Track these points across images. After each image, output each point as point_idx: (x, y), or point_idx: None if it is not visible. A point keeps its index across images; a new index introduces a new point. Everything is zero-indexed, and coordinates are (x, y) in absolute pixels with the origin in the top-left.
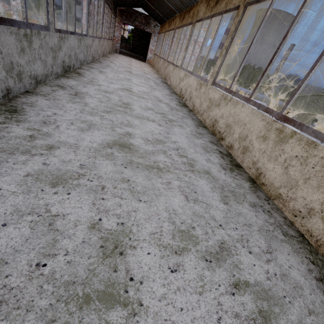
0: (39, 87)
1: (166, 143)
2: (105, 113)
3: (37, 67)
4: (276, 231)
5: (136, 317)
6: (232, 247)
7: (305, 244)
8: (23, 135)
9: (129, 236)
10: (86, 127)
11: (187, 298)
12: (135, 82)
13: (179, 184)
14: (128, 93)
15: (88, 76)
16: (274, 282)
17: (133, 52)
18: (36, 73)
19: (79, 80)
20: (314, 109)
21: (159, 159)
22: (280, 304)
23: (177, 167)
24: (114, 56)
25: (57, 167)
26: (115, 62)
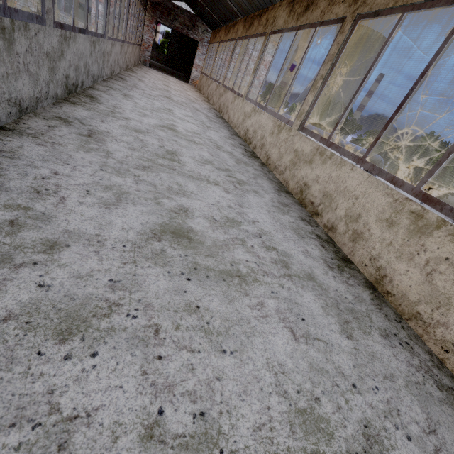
0: (25, 120)
1: (242, 225)
2: (141, 171)
3: (21, 84)
4: (427, 383)
5: None
6: (382, 433)
7: None
8: None
9: (218, 444)
10: (113, 199)
11: None
12: (179, 115)
13: (277, 304)
14: (171, 134)
15: (107, 102)
16: None
17: (169, 67)
18: (20, 96)
19: (93, 109)
20: (409, 162)
21: (238, 257)
22: None
23: (267, 270)
24: (142, 70)
25: (67, 291)
26: (145, 80)
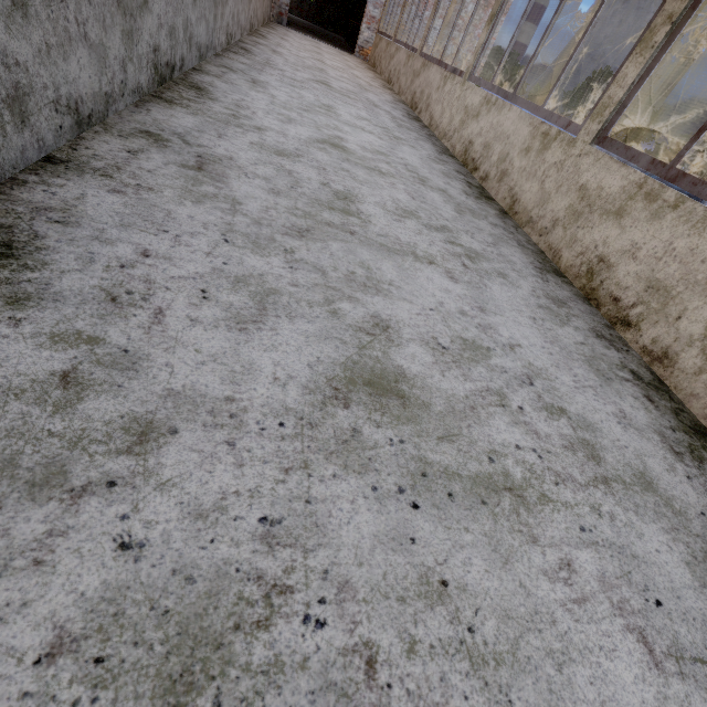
0: (88, 141)
1: (492, 355)
2: (296, 239)
3: (76, 68)
4: None
5: None
6: None
7: None
8: (34, 376)
9: None
10: (252, 309)
11: None
12: (346, 118)
13: (598, 564)
14: (339, 158)
15: (225, 98)
16: None
17: (318, 24)
18: (76, 92)
19: (203, 112)
20: None
21: (500, 439)
22: None
23: (559, 470)
24: (276, 33)
25: (177, 557)
26: (283, 50)
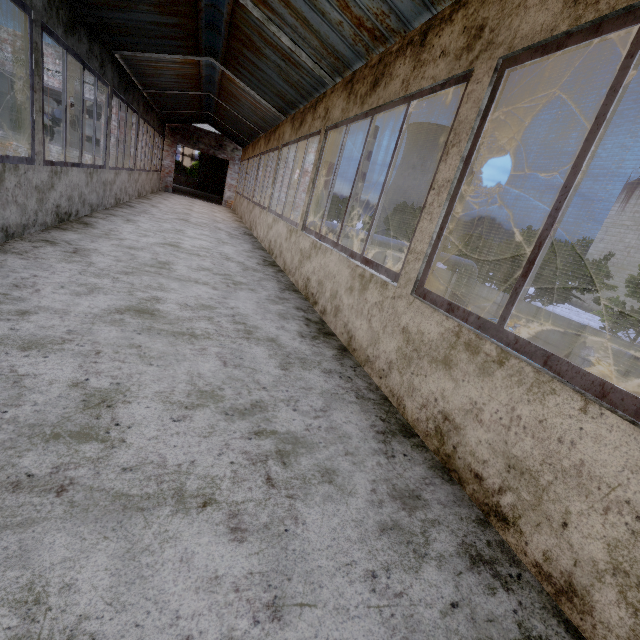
0: (11, 243)
1: (217, 309)
2: (122, 275)
3: (9, 213)
4: (347, 394)
5: (115, 449)
6: (271, 406)
7: (384, 405)
8: None
9: (125, 393)
10: (86, 291)
11: (186, 439)
12: (190, 235)
13: (220, 350)
14: (171, 250)
15: (103, 227)
16: (313, 432)
17: (202, 190)
18: (7, 223)
19: (85, 233)
20: (513, 265)
21: (198, 326)
22: (311, 447)
23: (224, 334)
24: (161, 197)
25: (32, 332)
26: (161, 205)
